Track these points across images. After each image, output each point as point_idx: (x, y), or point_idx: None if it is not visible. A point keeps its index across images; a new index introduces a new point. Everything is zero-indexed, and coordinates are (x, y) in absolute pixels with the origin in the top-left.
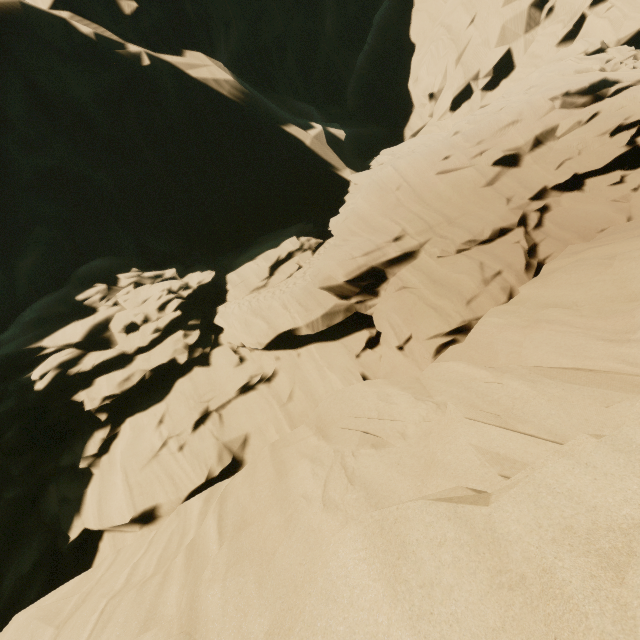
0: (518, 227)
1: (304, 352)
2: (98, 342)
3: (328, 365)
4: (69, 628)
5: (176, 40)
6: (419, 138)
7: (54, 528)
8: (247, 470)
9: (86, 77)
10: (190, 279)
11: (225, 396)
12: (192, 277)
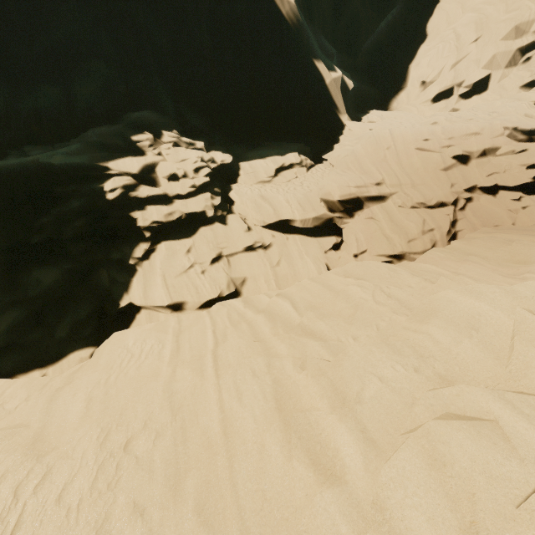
0: (451, 205)
1: (291, 238)
2: (147, 179)
3: (306, 251)
4: (186, 338)
5: None
6: (405, 113)
7: (101, 297)
8: (298, 287)
9: None
10: (215, 155)
11: (235, 249)
12: (216, 154)
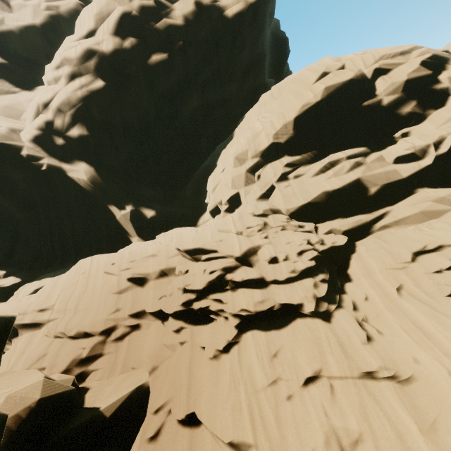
0: (99, 335)
1: None
2: None
3: None
4: None
5: (78, 155)
6: (175, 232)
7: None
8: None
9: (17, 171)
10: (3, 281)
11: None
12: (7, 279)
